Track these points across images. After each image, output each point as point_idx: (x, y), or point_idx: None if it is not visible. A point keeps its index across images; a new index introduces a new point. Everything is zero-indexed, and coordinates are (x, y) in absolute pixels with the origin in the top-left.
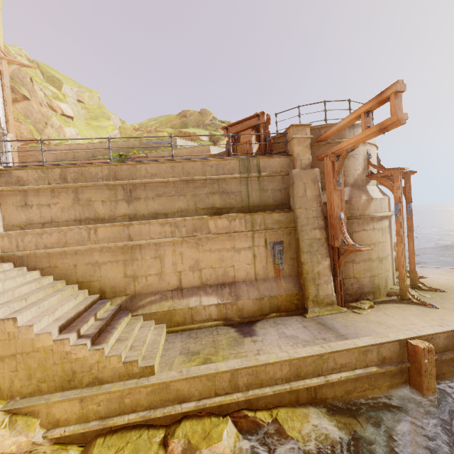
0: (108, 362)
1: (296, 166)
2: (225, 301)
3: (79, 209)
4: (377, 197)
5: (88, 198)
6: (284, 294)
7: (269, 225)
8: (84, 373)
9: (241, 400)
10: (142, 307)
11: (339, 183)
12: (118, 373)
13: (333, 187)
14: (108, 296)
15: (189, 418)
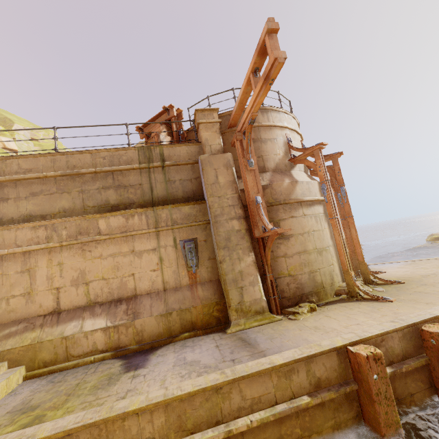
0: None
1: (206, 152)
2: (118, 322)
3: None
4: (303, 180)
5: None
6: (200, 304)
7: (177, 220)
8: None
9: None
10: None
11: (250, 162)
12: None
13: (244, 168)
14: None
15: None
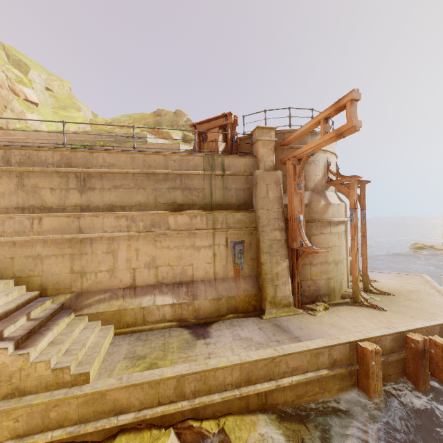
0: (33, 369)
1: (260, 167)
2: (181, 300)
3: (22, 196)
4: (335, 203)
5: (34, 185)
6: (243, 294)
7: (230, 224)
8: (1, 383)
9: (187, 409)
10: (89, 306)
11: (299, 186)
12: (44, 382)
13: (293, 190)
14: (49, 294)
15: (126, 431)
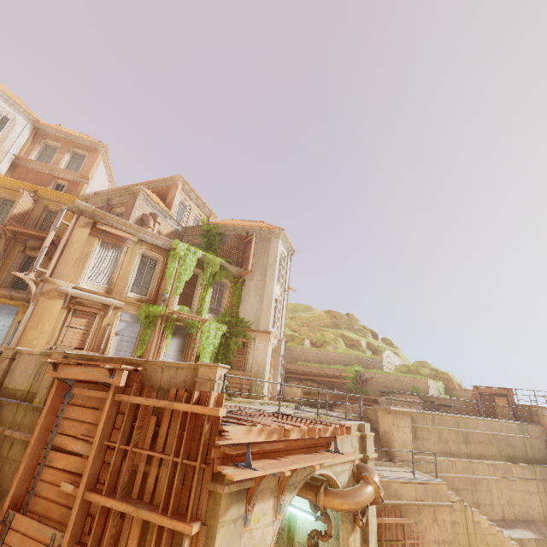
0: None
1: None
2: (538, 536)
3: (441, 444)
4: None
5: (445, 438)
6: None
7: (544, 476)
8: None
9: None
10: None
11: None
12: None
13: None
14: None
15: None
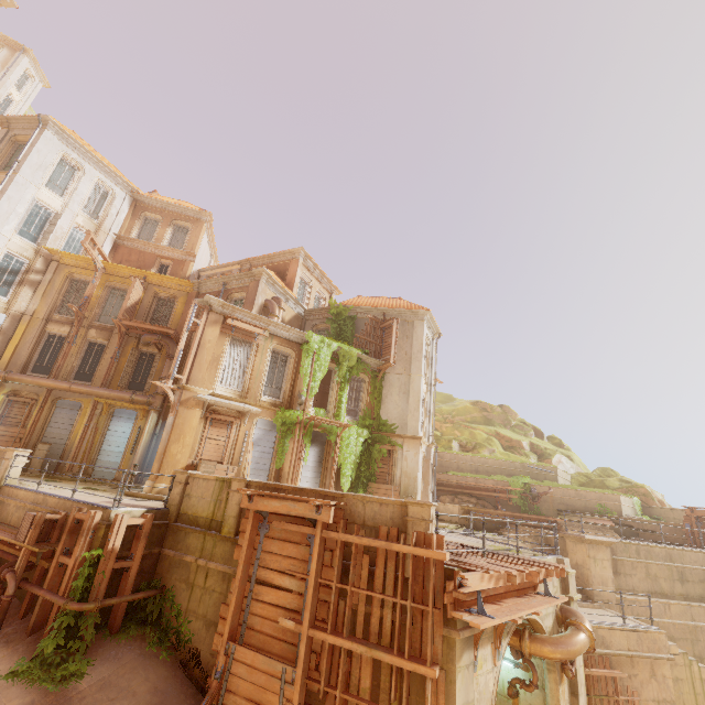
0: None
1: None
2: None
3: (649, 582)
4: None
5: (654, 574)
6: None
7: None
8: None
9: None
10: None
11: None
12: None
13: None
14: None
15: None
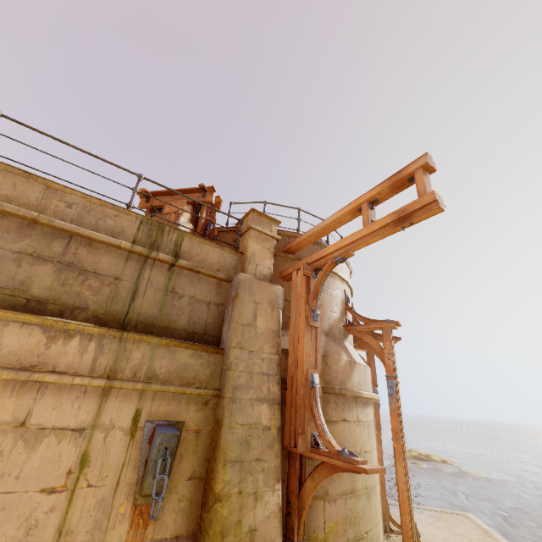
0: None
1: (248, 271)
2: None
3: None
4: (361, 362)
5: None
6: None
7: (160, 374)
8: None
9: None
10: None
11: (315, 314)
12: None
13: (304, 320)
14: None
15: None
